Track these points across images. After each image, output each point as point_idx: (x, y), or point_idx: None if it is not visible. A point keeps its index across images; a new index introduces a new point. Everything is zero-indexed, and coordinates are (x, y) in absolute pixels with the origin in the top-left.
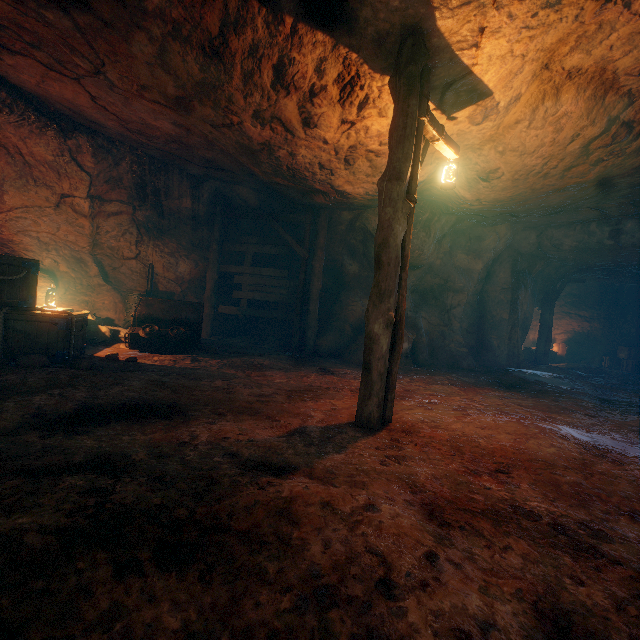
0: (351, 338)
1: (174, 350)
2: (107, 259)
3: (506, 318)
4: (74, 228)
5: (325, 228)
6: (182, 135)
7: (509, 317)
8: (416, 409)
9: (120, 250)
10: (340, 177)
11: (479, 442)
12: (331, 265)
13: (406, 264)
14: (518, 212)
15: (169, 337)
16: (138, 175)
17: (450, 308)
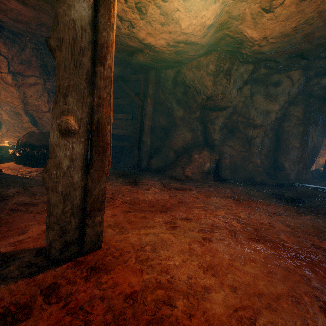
0: (174, 159)
1: (43, 165)
2: (35, 113)
3: (297, 146)
4: (9, 93)
5: (153, 82)
6: (37, 15)
7: (300, 145)
8: (158, 227)
9: (40, 107)
10: (140, 29)
11: (175, 306)
12: (166, 111)
13: (105, 56)
14: (308, 52)
15: (35, 156)
16: (39, 57)
17: (250, 139)
